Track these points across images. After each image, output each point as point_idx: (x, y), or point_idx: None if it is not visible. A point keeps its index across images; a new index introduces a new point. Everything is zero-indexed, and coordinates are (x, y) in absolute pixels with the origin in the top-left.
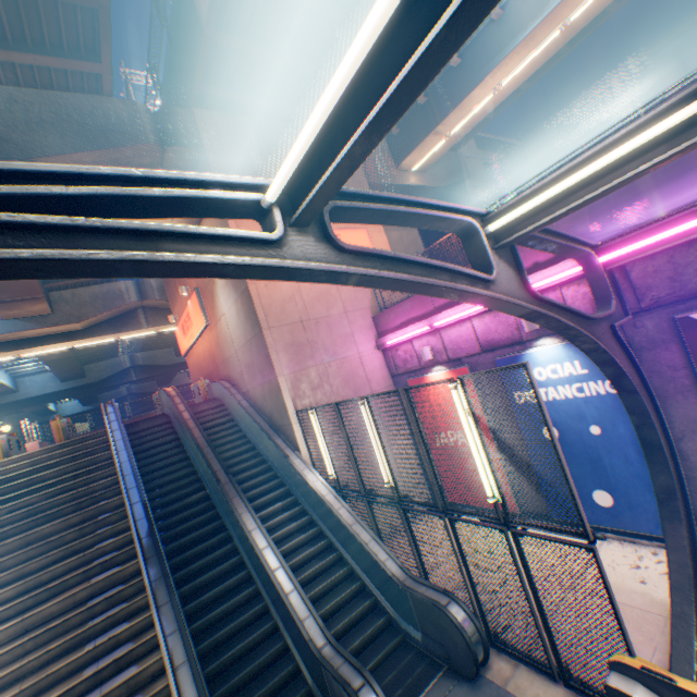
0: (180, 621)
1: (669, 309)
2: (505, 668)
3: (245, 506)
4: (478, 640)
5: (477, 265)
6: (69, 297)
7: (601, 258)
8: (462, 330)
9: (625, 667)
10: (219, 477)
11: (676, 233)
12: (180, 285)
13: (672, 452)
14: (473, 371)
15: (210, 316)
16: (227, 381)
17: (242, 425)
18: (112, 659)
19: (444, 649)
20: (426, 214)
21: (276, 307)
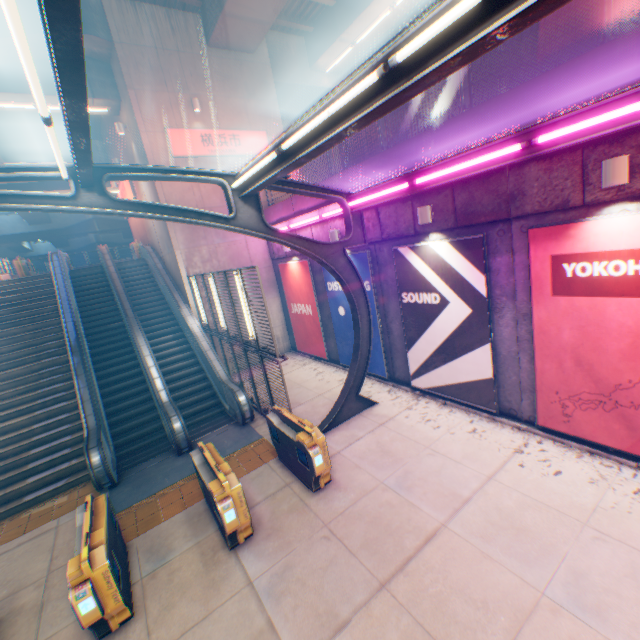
0: (89, 383)
1: (394, 243)
2: (261, 422)
3: (141, 333)
4: (248, 408)
5: (229, 207)
6: (20, 152)
7: (350, 204)
8: (307, 234)
9: (275, 410)
10: (128, 314)
11: (379, 197)
12: (117, 156)
13: (370, 327)
14: (312, 265)
15: (137, 191)
16: (151, 247)
17: (158, 282)
18: (53, 397)
19: (235, 412)
20: (182, 178)
21: (176, 196)
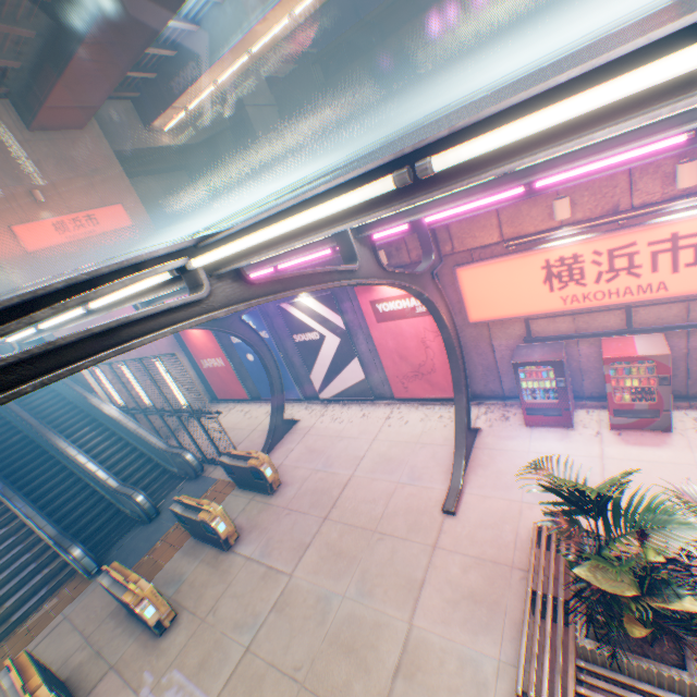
0: (28, 500)
1: (277, 300)
2: (213, 469)
3: (59, 436)
4: (198, 462)
5: None
6: None
7: None
8: None
9: (225, 453)
10: (32, 423)
11: (256, 276)
12: None
13: (278, 367)
14: None
15: None
16: None
17: None
18: None
19: (186, 471)
20: None
21: None
